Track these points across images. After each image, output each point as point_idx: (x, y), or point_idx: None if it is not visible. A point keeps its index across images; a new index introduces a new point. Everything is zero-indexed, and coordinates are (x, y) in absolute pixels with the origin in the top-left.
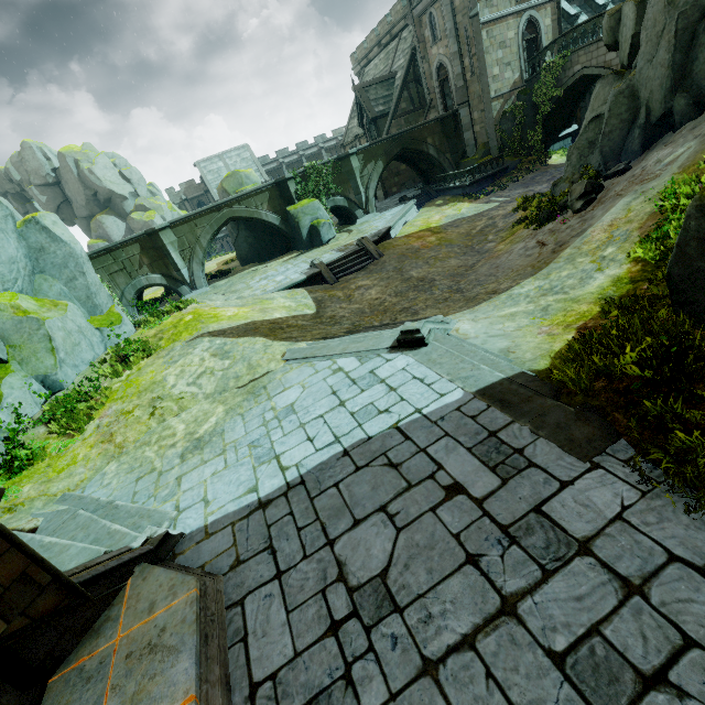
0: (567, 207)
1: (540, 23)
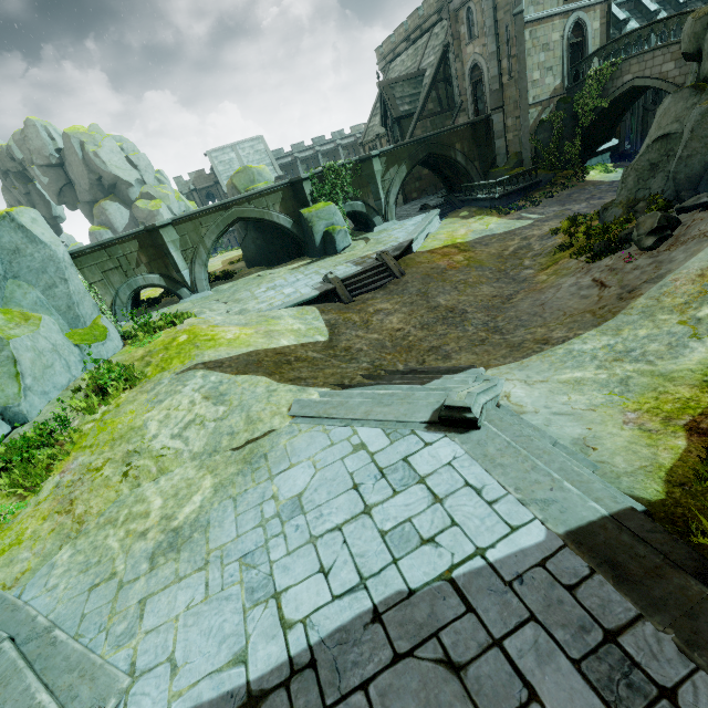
0: (631, 241)
1: (587, 26)
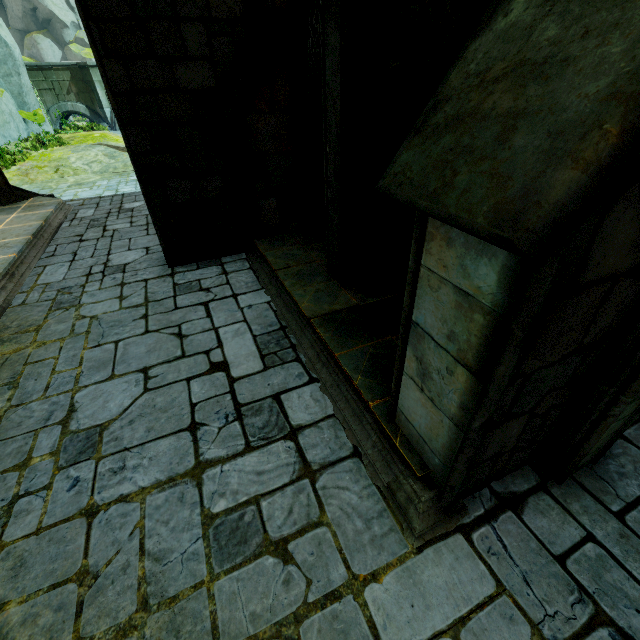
0: None
1: None
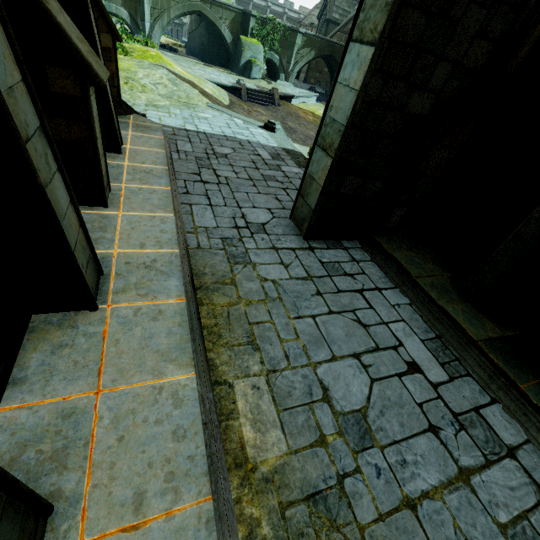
0: None
1: None
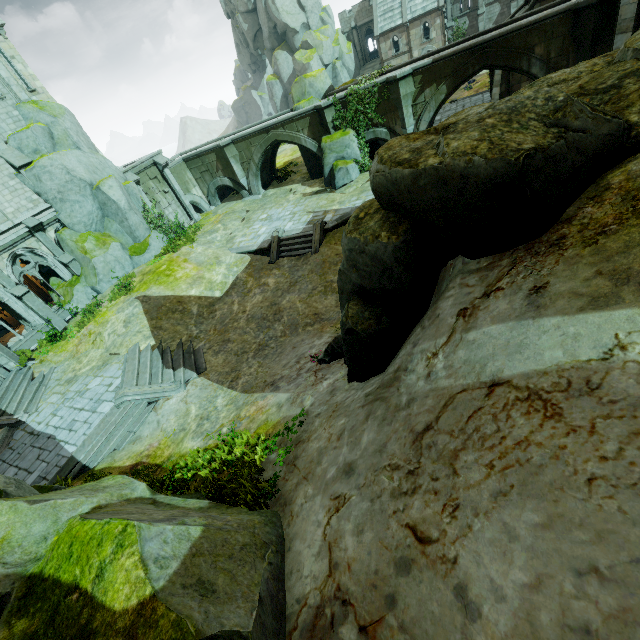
0: None
1: None
